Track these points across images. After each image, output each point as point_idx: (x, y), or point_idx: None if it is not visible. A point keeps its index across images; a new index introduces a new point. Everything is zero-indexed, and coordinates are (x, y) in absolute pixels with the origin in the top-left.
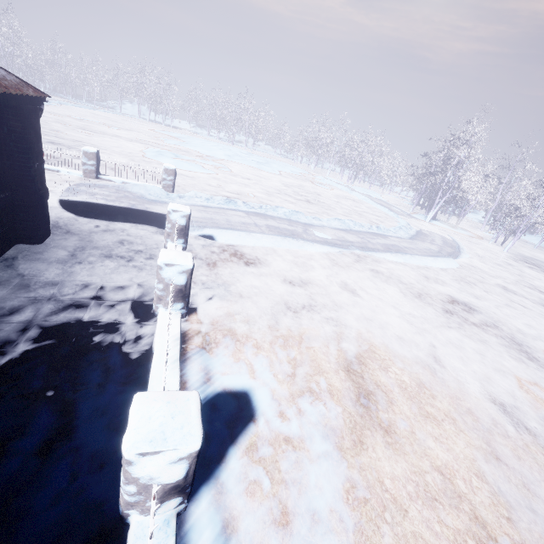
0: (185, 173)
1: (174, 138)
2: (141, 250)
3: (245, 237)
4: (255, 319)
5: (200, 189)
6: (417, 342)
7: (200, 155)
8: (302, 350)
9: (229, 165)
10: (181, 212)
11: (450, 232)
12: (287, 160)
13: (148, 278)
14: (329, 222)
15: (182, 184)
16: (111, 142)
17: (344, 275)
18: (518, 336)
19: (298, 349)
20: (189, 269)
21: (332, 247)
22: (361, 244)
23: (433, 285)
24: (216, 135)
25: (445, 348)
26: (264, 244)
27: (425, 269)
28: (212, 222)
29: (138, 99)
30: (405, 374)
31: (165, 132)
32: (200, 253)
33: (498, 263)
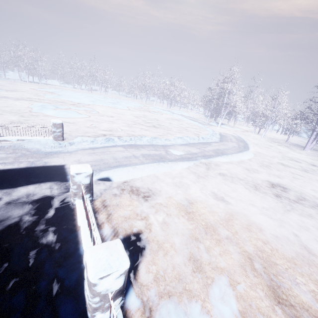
0: (67, 120)
1: (51, 93)
2: (51, 216)
3: (133, 171)
4: (181, 268)
5: (82, 131)
6: (286, 235)
7: (73, 103)
8: (236, 294)
9: (95, 108)
10: (84, 173)
11: (232, 131)
12: (128, 98)
13: (67, 256)
14: (175, 140)
15: (67, 131)
16: (1, 103)
17: (209, 185)
18: (317, 201)
19: (233, 295)
20: (126, 269)
21: (189, 162)
22: (201, 153)
23: (254, 174)
24: (78, 87)
25: (301, 233)
26: (148, 173)
27: (242, 163)
28: (103, 163)
29: (17, 68)
30: (308, 280)
31: (42, 89)
32: (105, 200)
33: (265, 146)
